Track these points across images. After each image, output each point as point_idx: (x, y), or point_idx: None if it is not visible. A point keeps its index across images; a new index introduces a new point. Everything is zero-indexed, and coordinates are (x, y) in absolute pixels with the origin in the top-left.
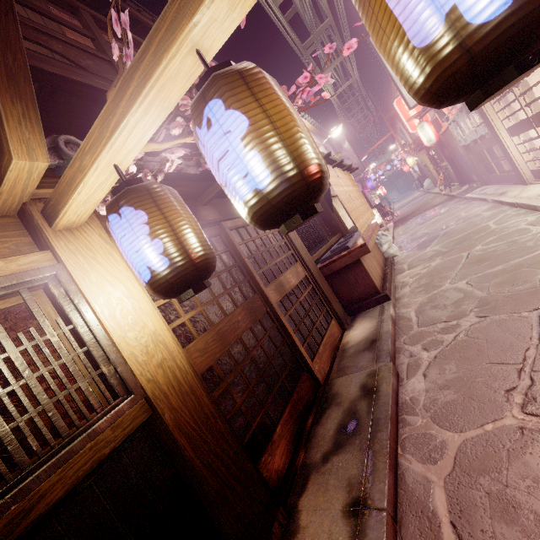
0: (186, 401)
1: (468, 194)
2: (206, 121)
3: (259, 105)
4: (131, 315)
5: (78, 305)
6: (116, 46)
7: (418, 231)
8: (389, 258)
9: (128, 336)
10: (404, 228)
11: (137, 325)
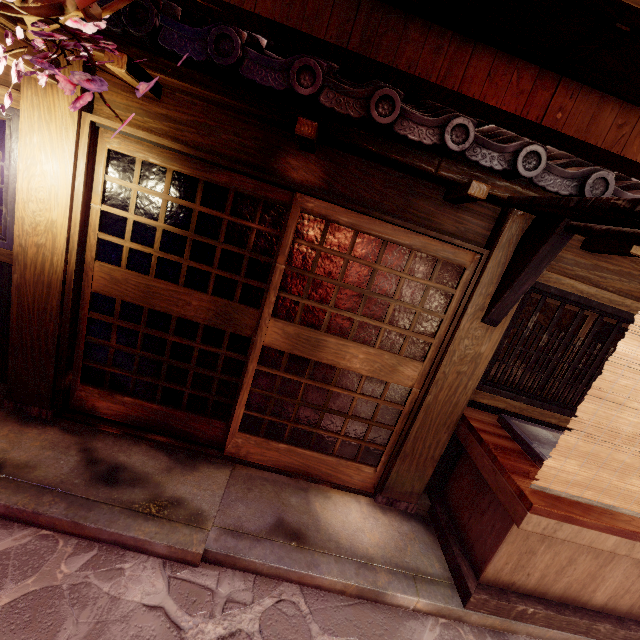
0: (39, 286)
1: None
2: None
3: None
4: (44, 192)
5: (11, 153)
6: None
7: None
8: None
9: (30, 205)
10: None
11: (44, 204)
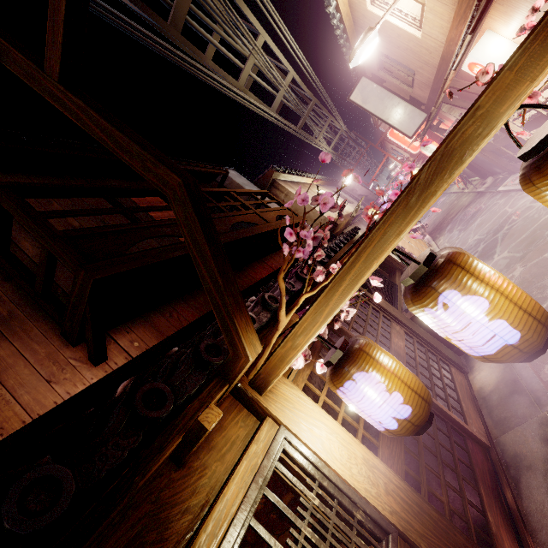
0: (424, 522)
1: (500, 187)
2: (441, 305)
3: (485, 284)
4: (342, 450)
5: (311, 460)
6: (285, 246)
7: (468, 239)
8: None
9: (353, 473)
10: (447, 238)
11: (351, 458)
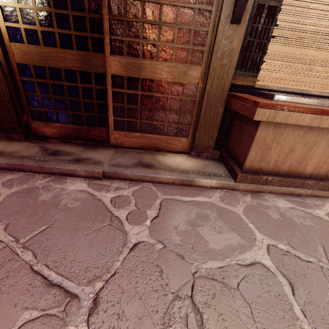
0: None
1: None
2: None
3: None
4: None
5: None
6: None
7: None
8: None
9: None
10: None
11: None
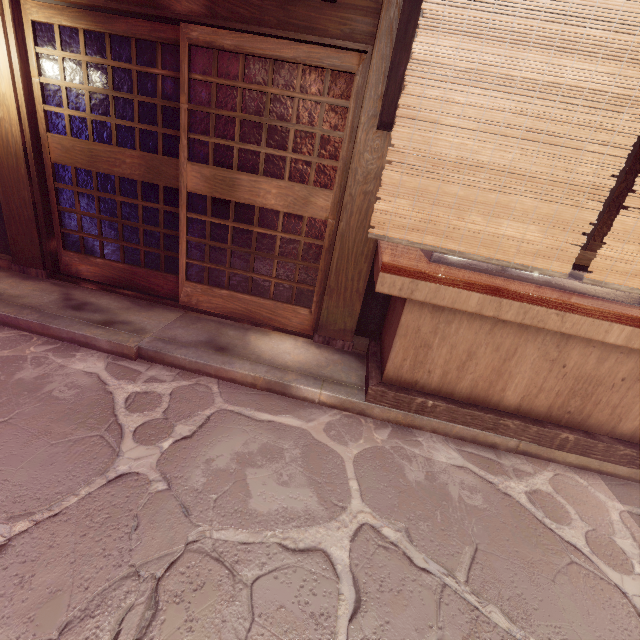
0: (9, 157)
1: None
2: None
3: None
4: None
5: None
6: None
7: None
8: None
9: None
10: None
11: None
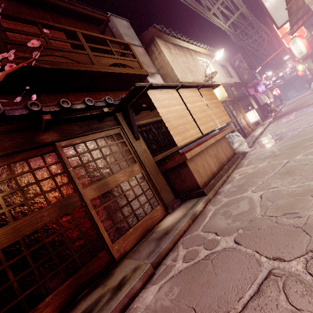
0: None
1: None
2: None
3: None
4: None
5: None
6: None
7: (279, 129)
8: (236, 154)
9: None
10: (275, 124)
11: None
